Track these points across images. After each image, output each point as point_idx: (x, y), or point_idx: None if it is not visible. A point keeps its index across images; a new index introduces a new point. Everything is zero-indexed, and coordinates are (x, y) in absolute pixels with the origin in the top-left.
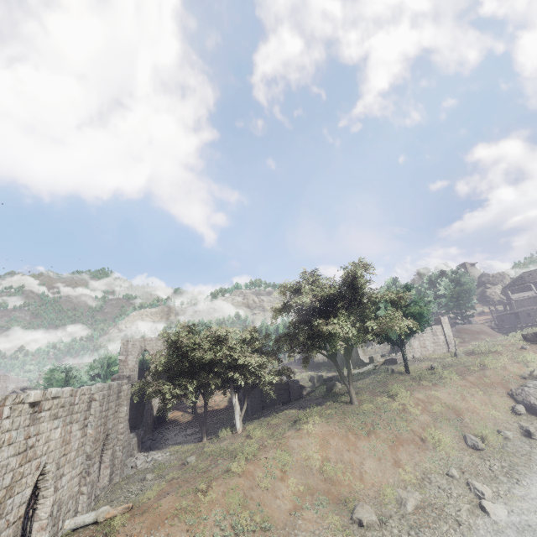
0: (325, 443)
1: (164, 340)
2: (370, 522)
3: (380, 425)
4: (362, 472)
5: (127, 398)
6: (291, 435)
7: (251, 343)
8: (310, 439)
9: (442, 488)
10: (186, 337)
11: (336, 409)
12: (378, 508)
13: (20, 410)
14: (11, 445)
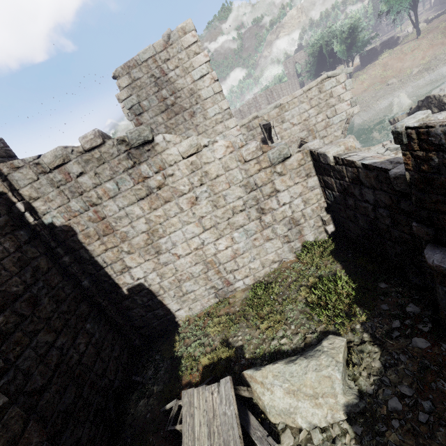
0: (385, 65)
1: (303, 52)
2: (392, 83)
3: (424, 43)
4: (401, 69)
5: (298, 84)
6: (369, 68)
7: (348, 32)
8: (378, 66)
9: (439, 60)
10: (314, 46)
11: (403, 45)
12: (400, 78)
13: (278, 88)
14: (281, 95)
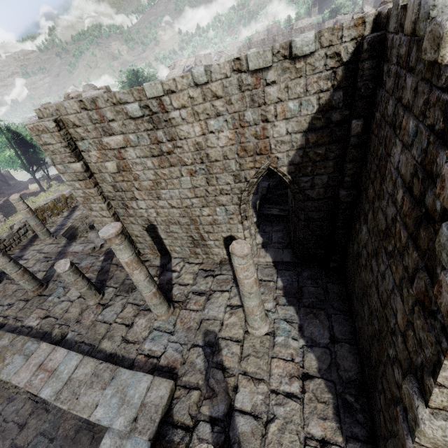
0: None
1: None
2: None
3: None
4: None
5: None
6: None
7: None
8: None
9: None
10: None
11: None
12: None
13: None
14: None
